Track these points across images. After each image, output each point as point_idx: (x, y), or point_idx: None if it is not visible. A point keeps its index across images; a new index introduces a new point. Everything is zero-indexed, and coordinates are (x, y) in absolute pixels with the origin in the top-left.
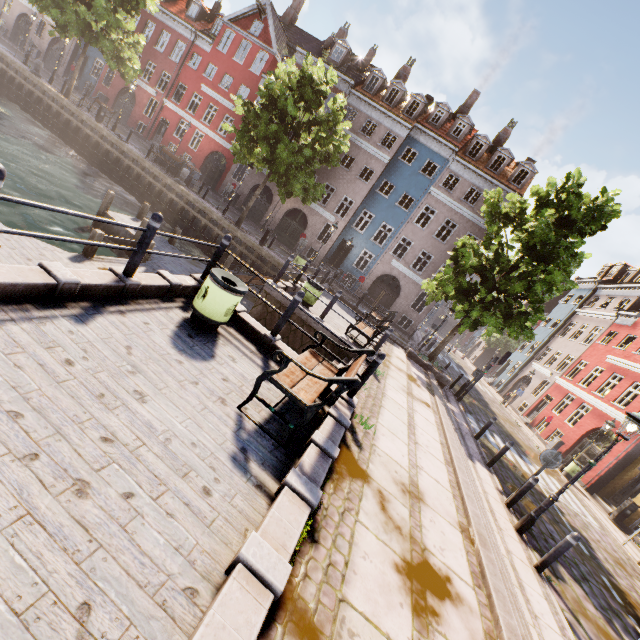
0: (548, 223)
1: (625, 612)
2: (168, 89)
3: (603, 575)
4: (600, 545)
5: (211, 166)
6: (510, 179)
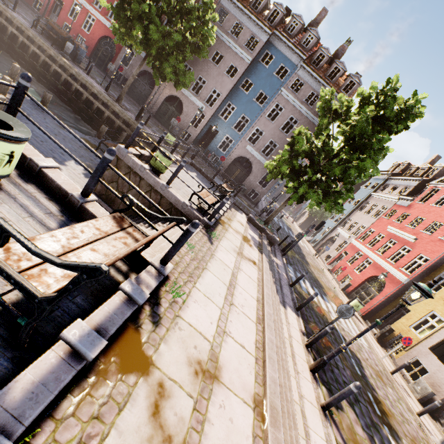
0: (368, 118)
1: (382, 423)
2: None
3: (369, 391)
4: (368, 363)
5: (103, 50)
6: (341, 88)
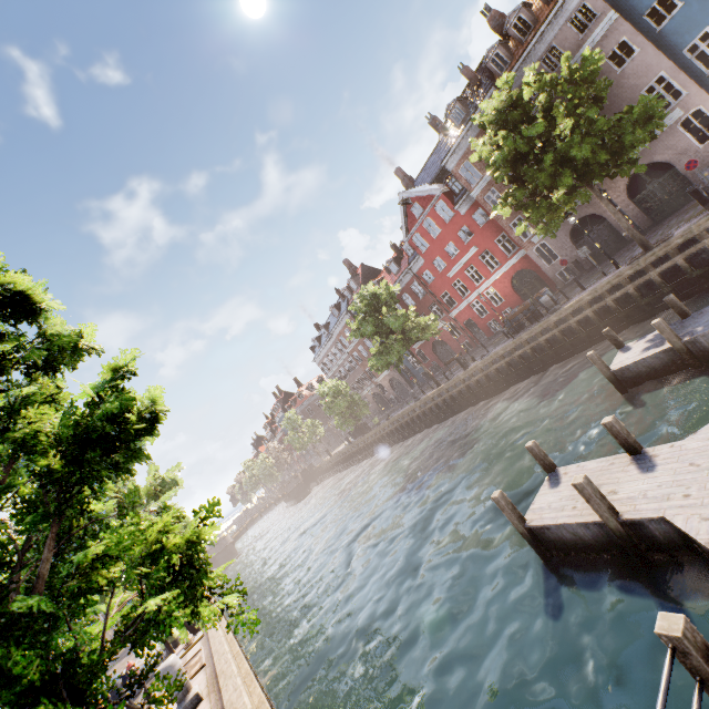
0: None
1: None
2: (442, 309)
3: None
4: None
5: (524, 289)
6: None
